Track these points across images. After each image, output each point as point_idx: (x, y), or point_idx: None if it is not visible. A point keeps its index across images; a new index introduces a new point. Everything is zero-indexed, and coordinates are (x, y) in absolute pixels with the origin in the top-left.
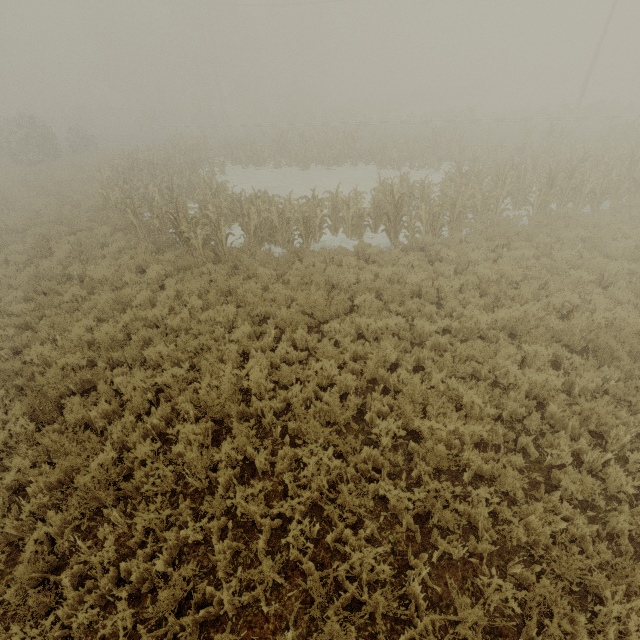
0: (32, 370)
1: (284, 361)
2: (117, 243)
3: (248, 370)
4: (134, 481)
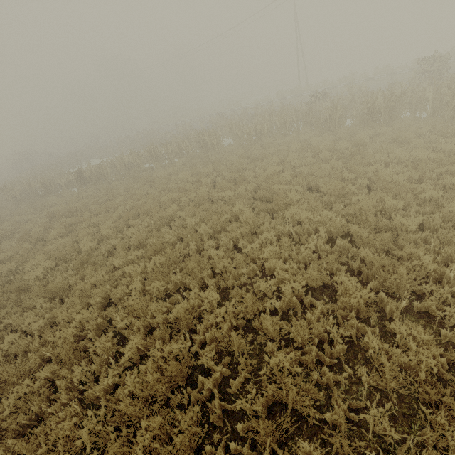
0: None
1: None
2: None
3: None
4: None
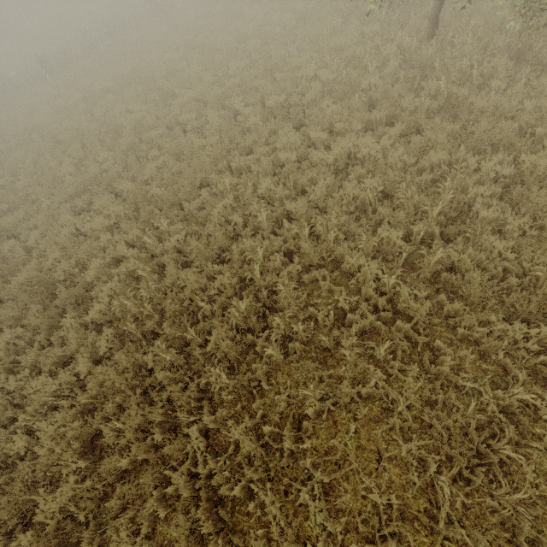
0: None
1: None
2: None
3: None
4: None
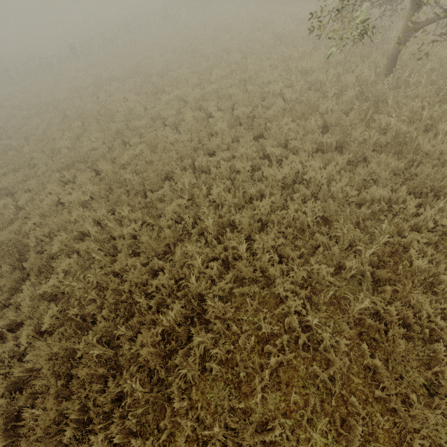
0: None
1: None
2: None
3: None
4: None
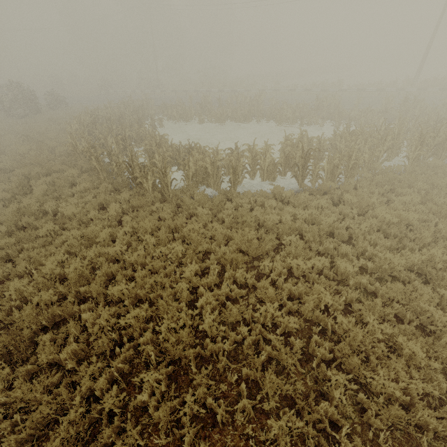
0: (10, 304)
1: (227, 296)
2: (83, 184)
3: (198, 307)
4: (102, 439)
